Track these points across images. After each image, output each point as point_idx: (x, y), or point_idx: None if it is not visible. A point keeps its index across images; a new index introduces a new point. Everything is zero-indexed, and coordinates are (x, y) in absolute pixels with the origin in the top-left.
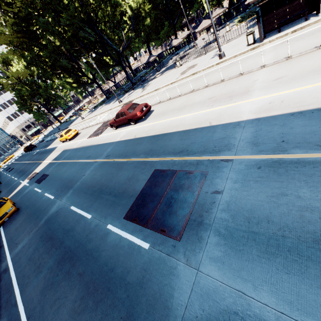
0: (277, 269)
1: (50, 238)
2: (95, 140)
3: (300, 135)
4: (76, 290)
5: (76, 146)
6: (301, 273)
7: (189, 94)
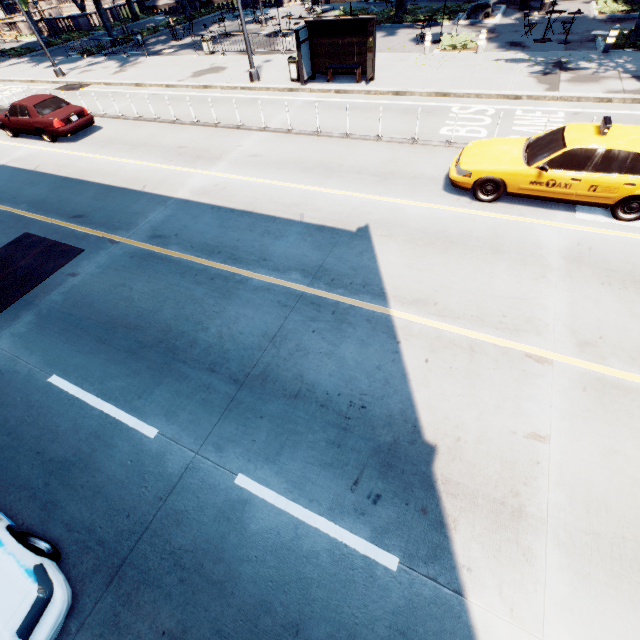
0: (60, 341)
1: None
2: None
3: (194, 232)
4: None
5: None
6: (75, 343)
7: (168, 125)
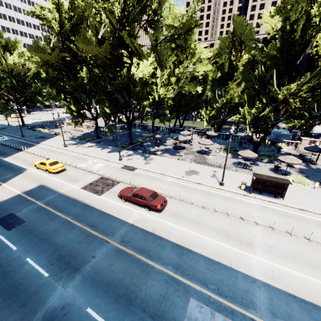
0: None
1: None
2: (96, 201)
3: None
4: None
5: (66, 192)
6: None
7: (200, 208)
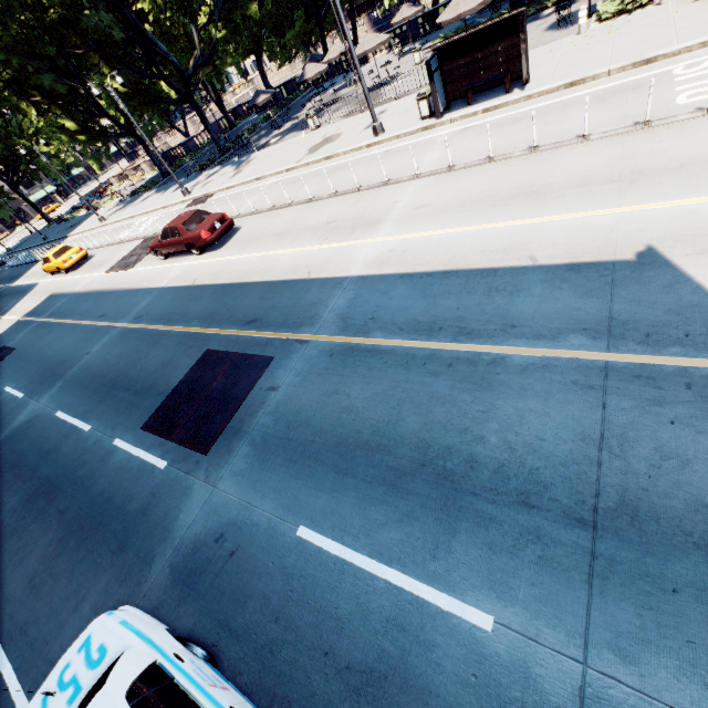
0: (290, 476)
1: (14, 467)
2: (121, 280)
3: (393, 311)
4: (53, 532)
5: (81, 289)
6: (309, 478)
7: (304, 205)
